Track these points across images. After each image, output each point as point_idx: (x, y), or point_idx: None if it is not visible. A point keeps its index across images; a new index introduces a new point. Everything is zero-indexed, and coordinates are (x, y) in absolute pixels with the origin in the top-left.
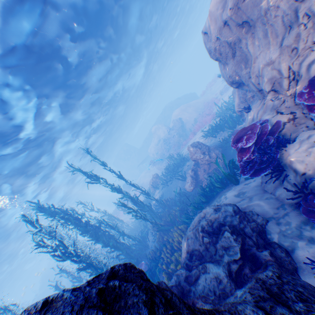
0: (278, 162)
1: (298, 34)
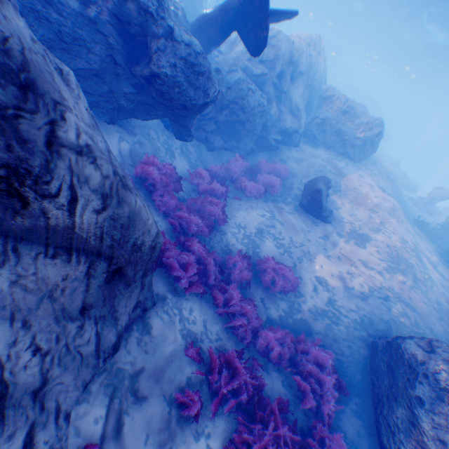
0: None
1: None
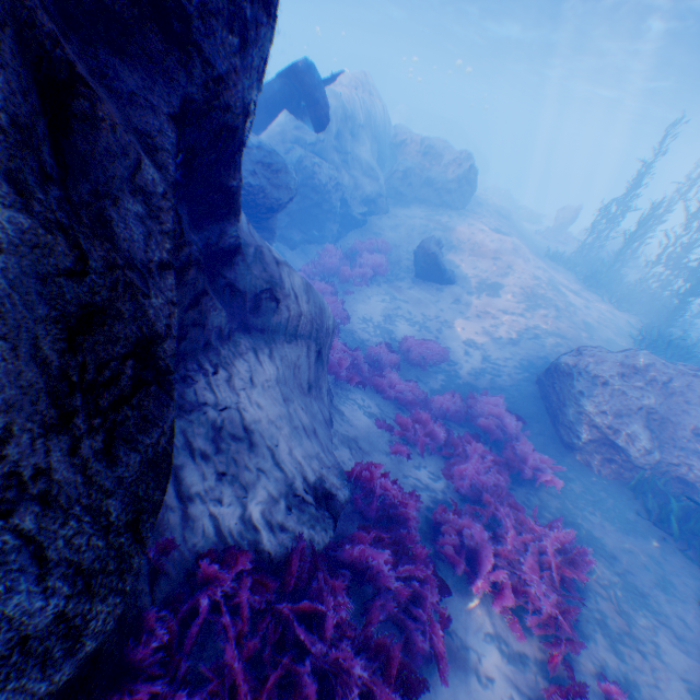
0: None
1: None
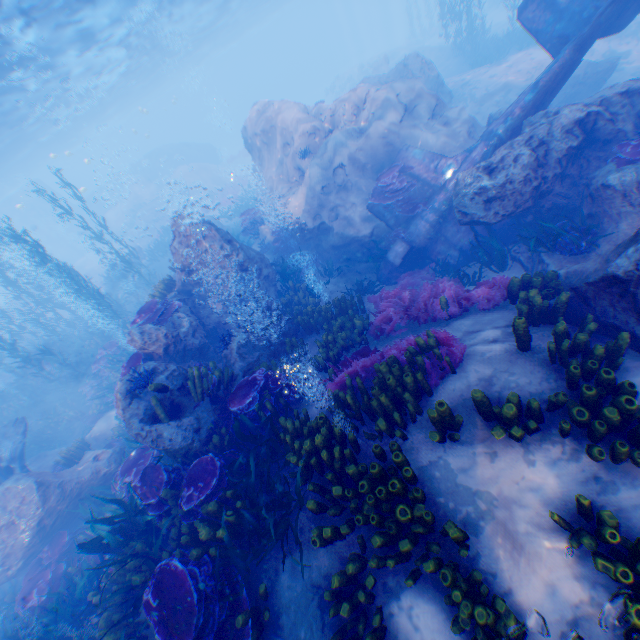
0: (258, 230)
1: (282, 170)
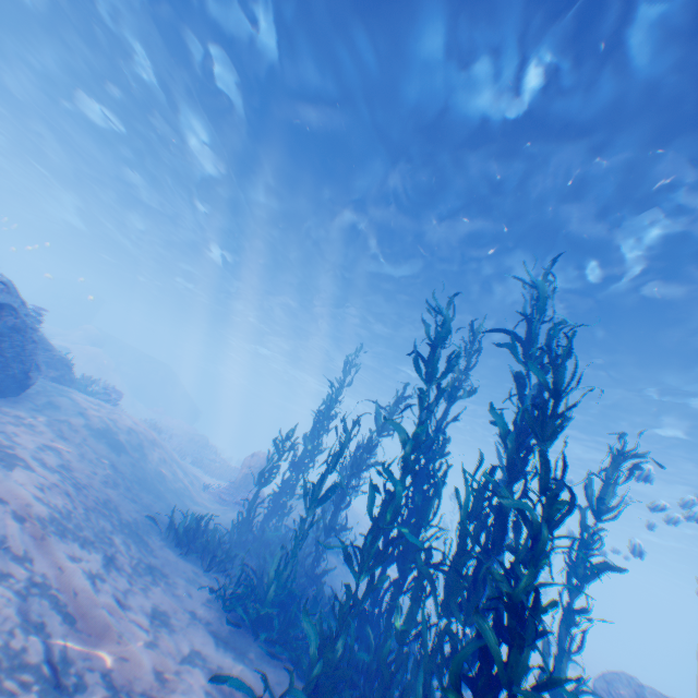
0: None
1: None
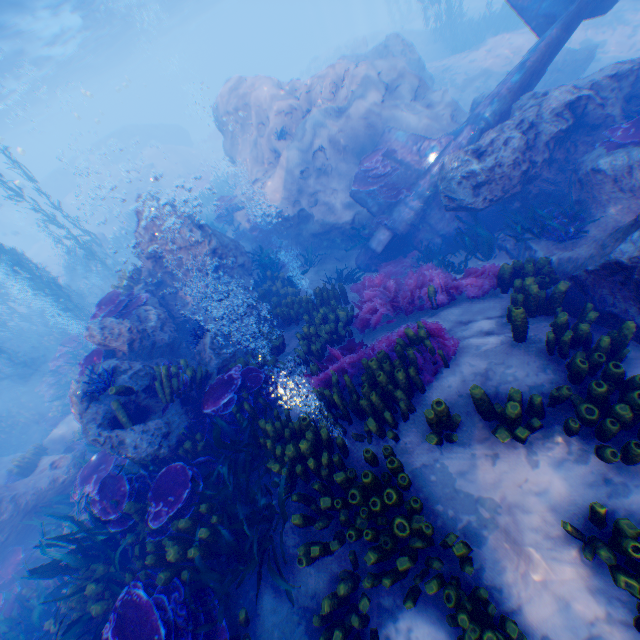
0: (232, 216)
1: (257, 153)
